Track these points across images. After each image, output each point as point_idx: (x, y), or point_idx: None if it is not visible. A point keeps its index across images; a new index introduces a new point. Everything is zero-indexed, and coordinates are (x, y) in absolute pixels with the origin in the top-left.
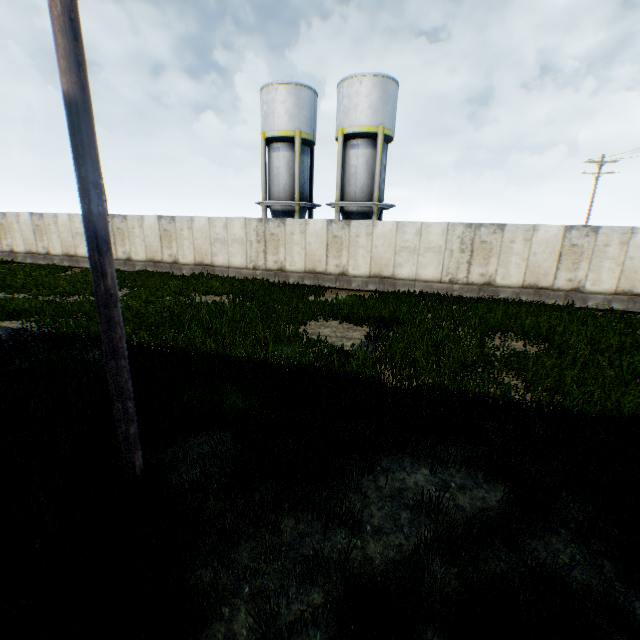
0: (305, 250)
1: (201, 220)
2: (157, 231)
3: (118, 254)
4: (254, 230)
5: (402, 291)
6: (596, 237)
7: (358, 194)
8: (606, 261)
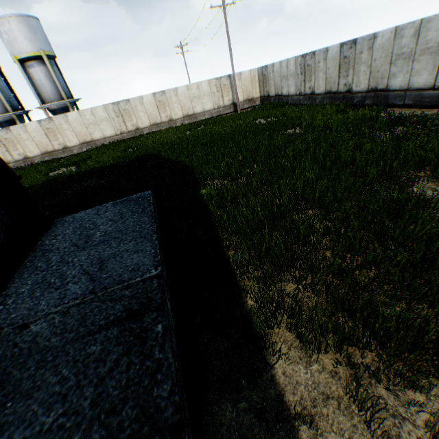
0: (35, 142)
1: None
2: None
3: None
4: None
5: (99, 145)
6: (166, 95)
7: (53, 97)
8: (174, 104)
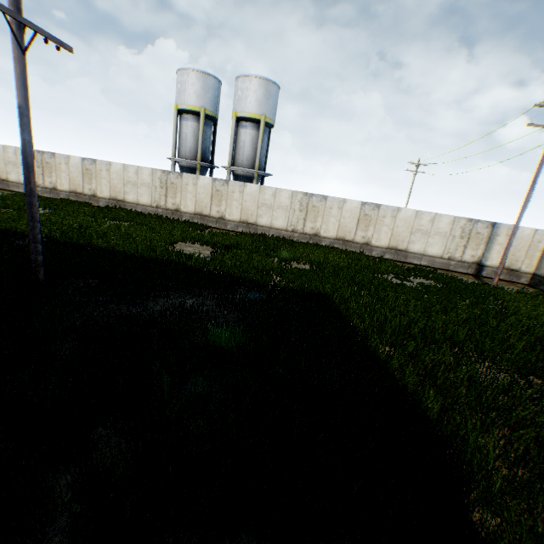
0: (196, 198)
1: (118, 165)
2: (81, 169)
3: (46, 183)
4: (159, 178)
5: (258, 233)
6: (379, 211)
7: (244, 162)
8: (384, 227)
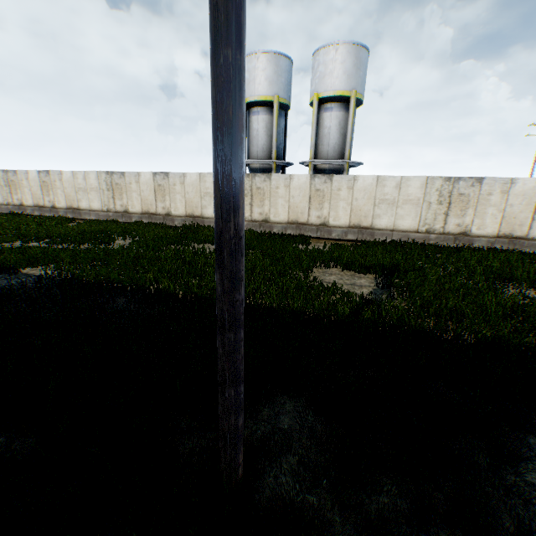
0: (289, 203)
1: (192, 176)
2: (152, 186)
3: (116, 207)
4: None
5: (383, 240)
6: None
7: (330, 153)
8: None
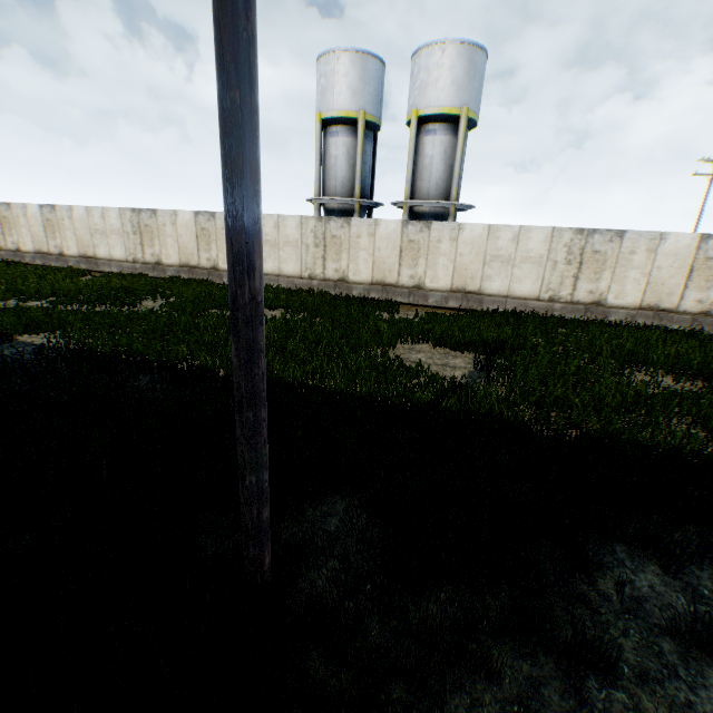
0: (373, 257)
1: None
2: (193, 230)
3: (145, 256)
4: (312, 231)
5: (493, 309)
6: None
7: (432, 191)
8: None
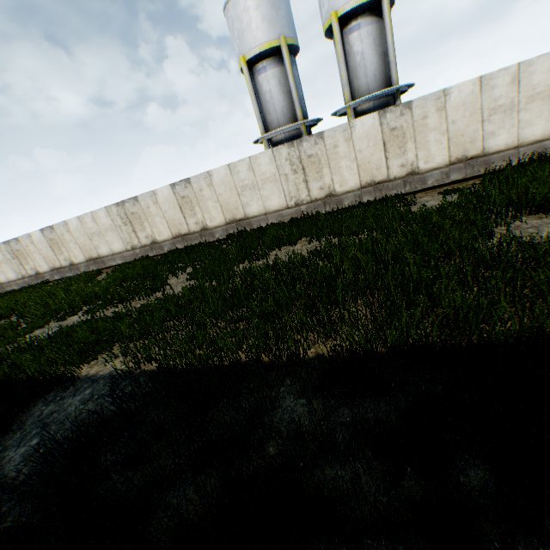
0: (356, 161)
1: (220, 171)
2: (174, 202)
3: (140, 241)
4: (286, 160)
5: (516, 163)
6: None
7: (371, 85)
8: None
